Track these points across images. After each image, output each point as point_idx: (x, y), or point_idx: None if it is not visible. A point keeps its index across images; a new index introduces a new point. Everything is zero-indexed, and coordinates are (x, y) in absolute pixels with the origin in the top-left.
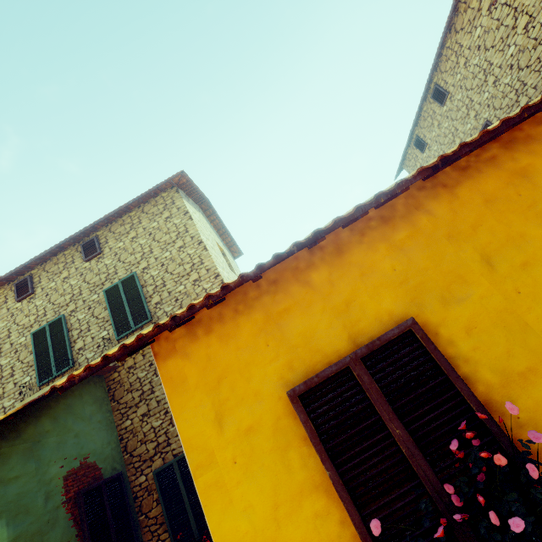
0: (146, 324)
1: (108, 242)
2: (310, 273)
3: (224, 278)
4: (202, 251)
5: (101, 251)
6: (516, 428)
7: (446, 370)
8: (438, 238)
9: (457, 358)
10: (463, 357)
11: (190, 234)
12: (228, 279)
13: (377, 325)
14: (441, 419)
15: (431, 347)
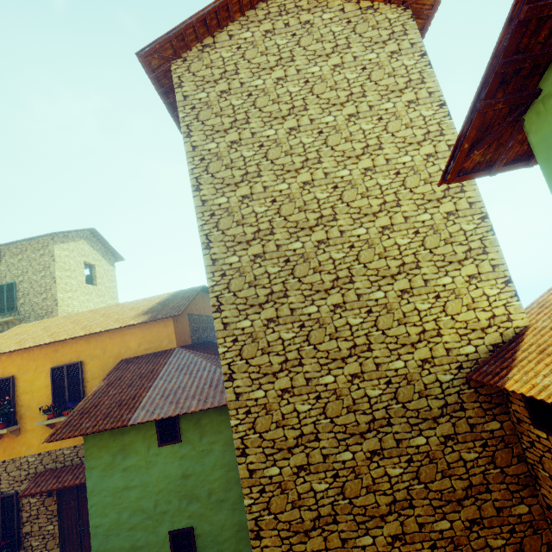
0: (14, 313)
1: (6, 256)
2: (3, 356)
3: (62, 300)
4: (53, 283)
5: (0, 261)
6: (19, 401)
7: (11, 388)
8: (32, 359)
9: (18, 386)
10: (19, 386)
11: (50, 270)
12: (68, 299)
13: (9, 374)
14: (6, 396)
15: (11, 383)
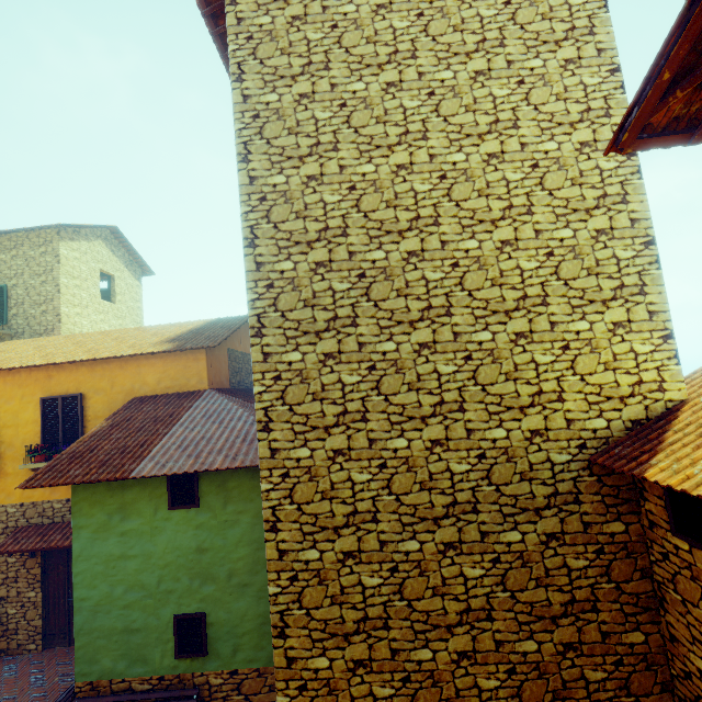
0: (3, 325)
1: None
2: None
3: (67, 316)
4: (56, 293)
5: None
6: None
7: None
8: (17, 384)
9: None
10: None
11: (53, 274)
12: (75, 316)
13: None
14: None
15: None
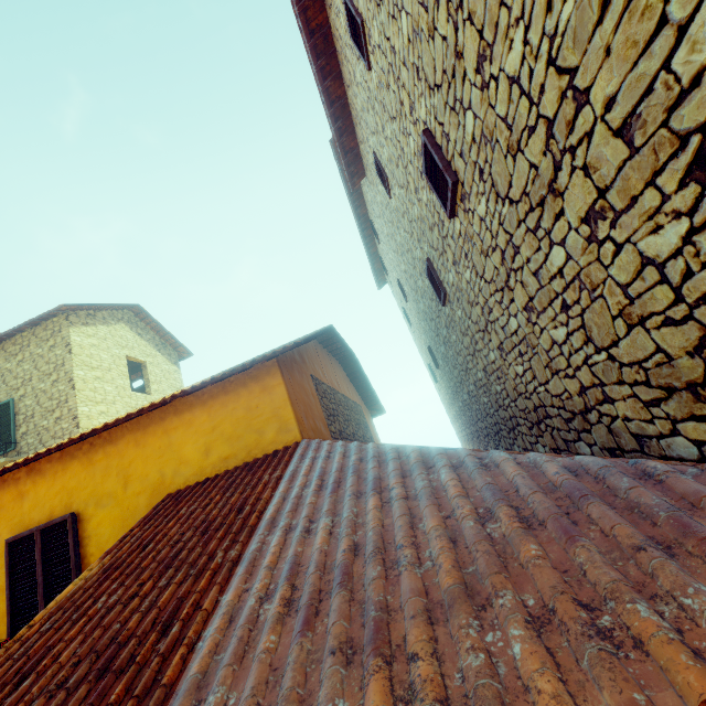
0: (11, 451)
1: None
2: None
3: (87, 418)
4: (70, 390)
5: None
6: None
7: None
8: None
9: None
10: None
11: (65, 369)
12: (99, 416)
13: None
14: None
15: None
